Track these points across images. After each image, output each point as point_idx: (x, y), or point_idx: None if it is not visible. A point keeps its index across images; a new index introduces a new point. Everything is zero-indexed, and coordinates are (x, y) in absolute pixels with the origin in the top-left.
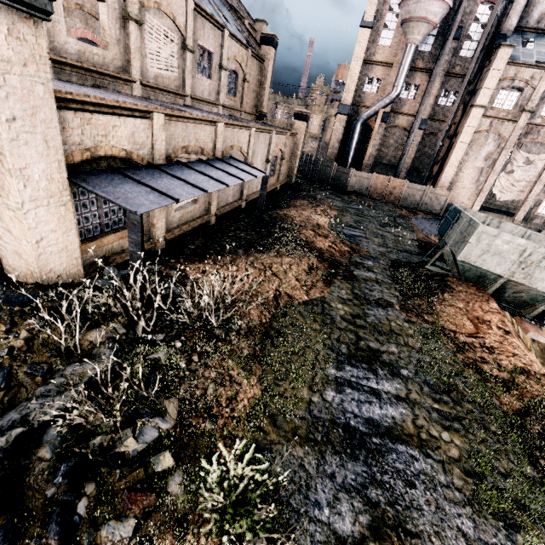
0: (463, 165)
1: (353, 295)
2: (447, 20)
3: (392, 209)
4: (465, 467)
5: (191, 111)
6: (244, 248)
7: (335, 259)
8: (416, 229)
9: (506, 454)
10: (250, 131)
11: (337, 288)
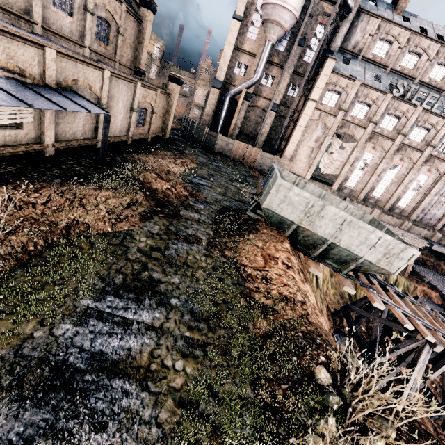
0: (301, 143)
1: (166, 230)
2: (296, 30)
3: (247, 171)
4: (182, 396)
5: (19, 30)
6: (65, 178)
7: (168, 200)
8: (259, 187)
9: (233, 377)
10: (103, 73)
11: (153, 223)
